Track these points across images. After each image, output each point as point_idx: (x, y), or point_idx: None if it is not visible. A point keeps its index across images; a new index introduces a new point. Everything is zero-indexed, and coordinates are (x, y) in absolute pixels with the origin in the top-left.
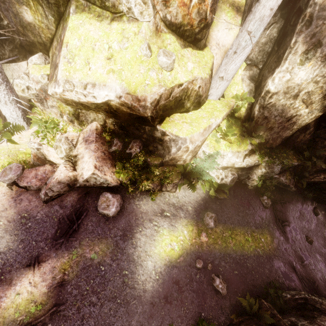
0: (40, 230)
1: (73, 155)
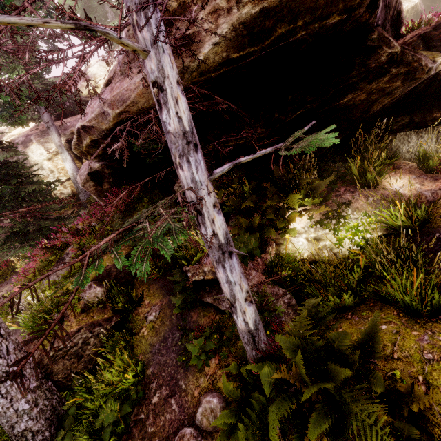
0: None
1: None
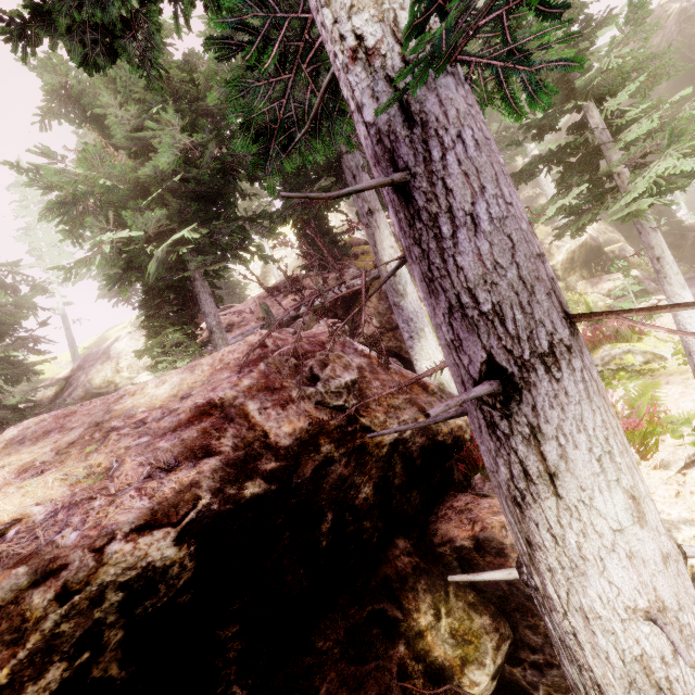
0: (693, 283)
1: (607, 292)
